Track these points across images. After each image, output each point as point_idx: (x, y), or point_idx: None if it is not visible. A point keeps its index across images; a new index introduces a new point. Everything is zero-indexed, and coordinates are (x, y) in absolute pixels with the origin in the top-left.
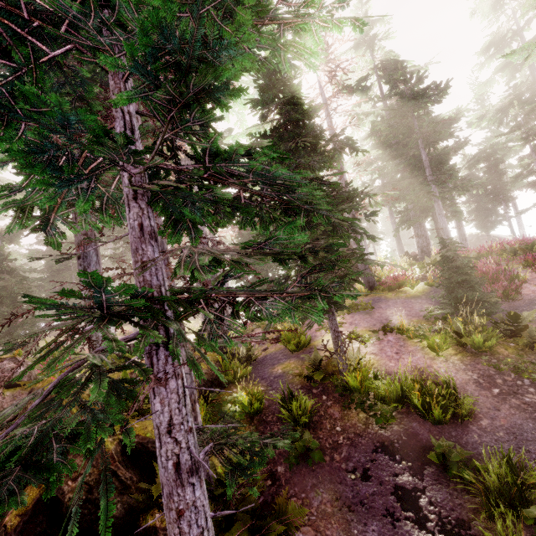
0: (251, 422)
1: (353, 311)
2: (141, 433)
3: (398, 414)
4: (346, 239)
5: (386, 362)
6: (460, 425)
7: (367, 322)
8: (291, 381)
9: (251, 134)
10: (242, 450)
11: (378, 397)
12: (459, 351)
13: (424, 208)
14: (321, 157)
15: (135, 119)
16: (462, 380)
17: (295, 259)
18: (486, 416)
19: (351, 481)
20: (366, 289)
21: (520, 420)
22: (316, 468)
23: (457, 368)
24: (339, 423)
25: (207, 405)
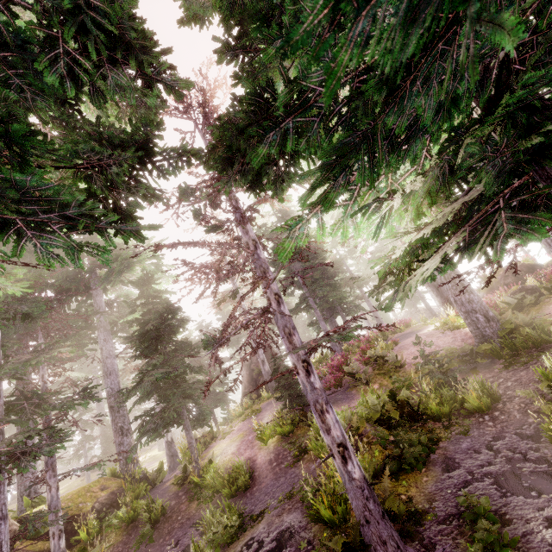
0: (126, 529)
1: (247, 418)
2: (32, 547)
3: (218, 497)
4: (179, 380)
5: (235, 458)
6: (244, 494)
7: (248, 426)
8: (170, 490)
9: (128, 321)
10: (36, 515)
11: (208, 487)
12: (278, 438)
13: (332, 308)
14: (168, 329)
15: (1, 391)
16: (265, 461)
17: (152, 398)
18: (258, 484)
19: (166, 550)
20: (269, 393)
21: (270, 481)
22: (151, 549)
23: (268, 453)
24: (182, 513)
25: (98, 524)
